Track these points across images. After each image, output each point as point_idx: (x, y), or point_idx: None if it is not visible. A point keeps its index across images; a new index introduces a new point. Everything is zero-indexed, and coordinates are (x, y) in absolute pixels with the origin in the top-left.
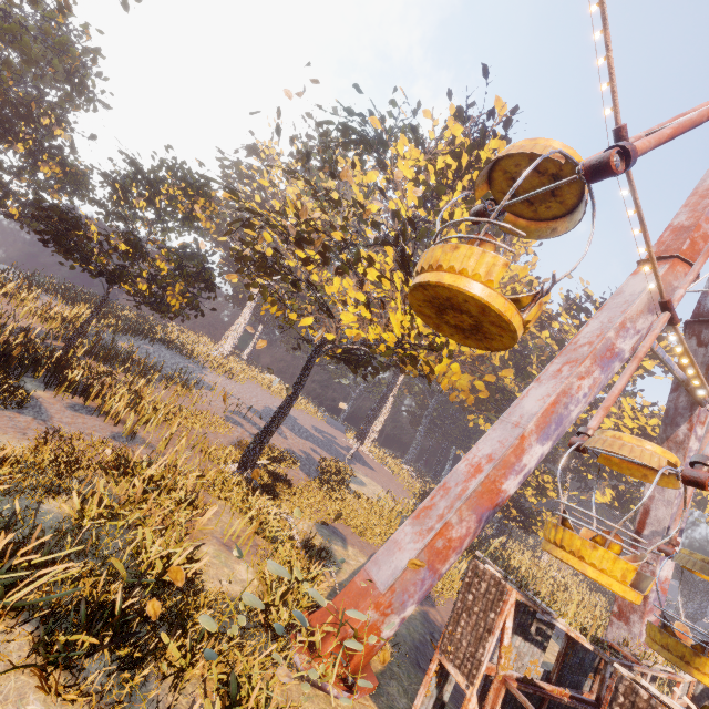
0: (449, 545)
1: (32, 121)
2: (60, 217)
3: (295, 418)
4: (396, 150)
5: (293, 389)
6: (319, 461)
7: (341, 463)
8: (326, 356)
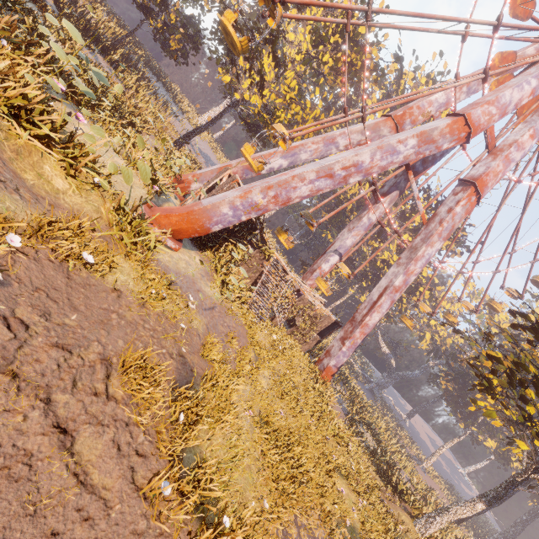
0: None
1: None
2: None
3: None
4: None
5: (212, 119)
6: None
7: None
8: (242, 122)
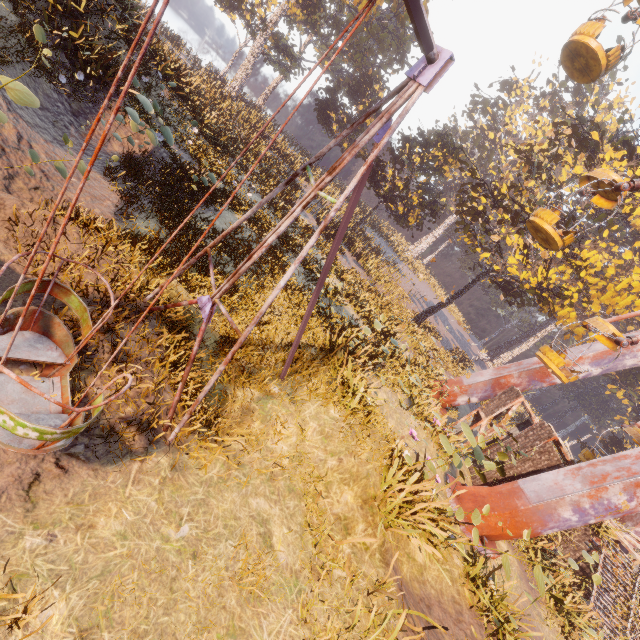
0: (507, 384)
1: (369, 86)
2: (377, 164)
3: (447, 317)
4: (603, 156)
5: (459, 291)
6: (453, 347)
7: (468, 358)
8: (489, 280)
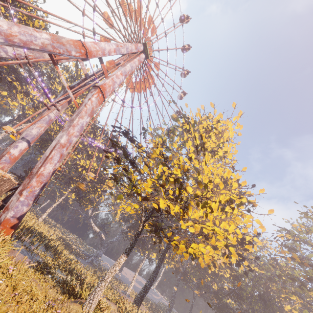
0: None
1: None
2: None
3: None
4: None
5: None
6: None
7: None
8: None
